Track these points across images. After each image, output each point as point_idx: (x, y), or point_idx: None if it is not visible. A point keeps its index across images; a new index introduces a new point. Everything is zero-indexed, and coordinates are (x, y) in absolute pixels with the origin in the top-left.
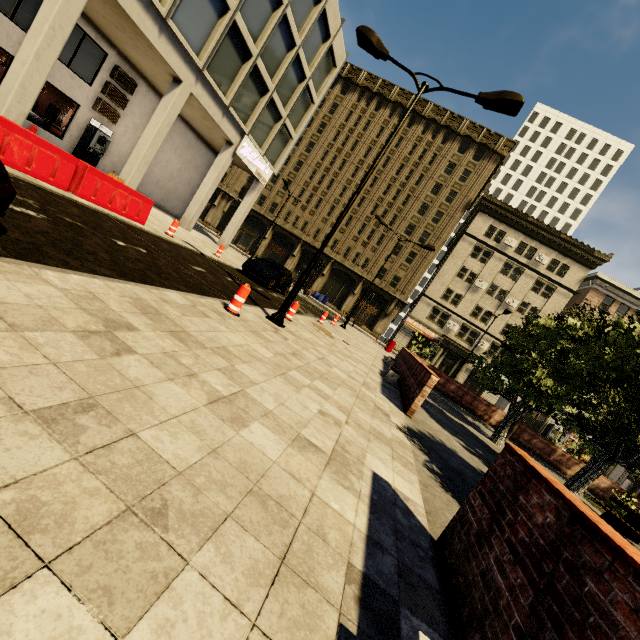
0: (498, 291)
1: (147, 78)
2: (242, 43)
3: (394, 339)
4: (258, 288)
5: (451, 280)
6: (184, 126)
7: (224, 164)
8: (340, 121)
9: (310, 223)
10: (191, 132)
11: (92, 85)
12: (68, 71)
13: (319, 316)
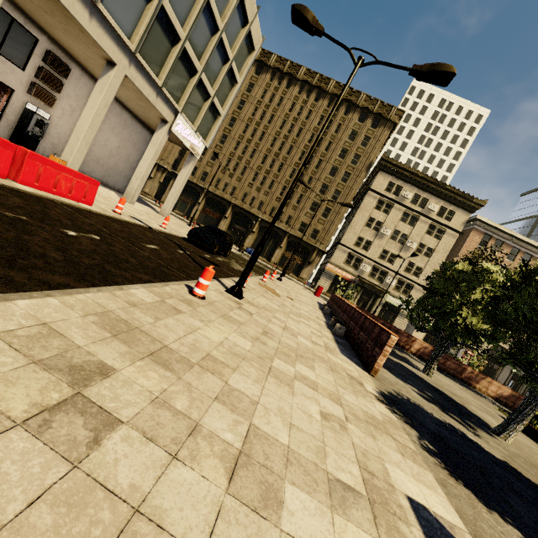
0: (400, 236)
1: (80, 62)
2: (170, 27)
3: (318, 283)
4: (205, 255)
5: (361, 229)
6: (119, 107)
7: (161, 141)
8: (257, 98)
9: (238, 188)
10: (126, 112)
11: (25, 70)
12: None
13: (259, 273)
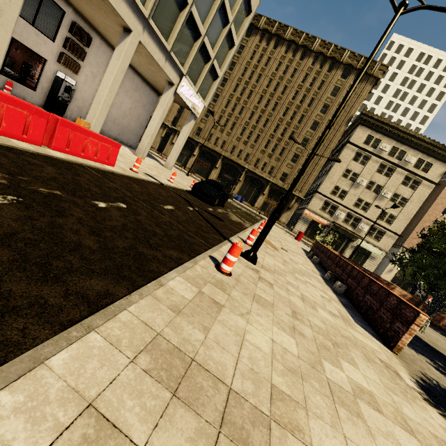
0: (375, 186)
1: (100, 32)
2: None
3: (295, 226)
4: (209, 208)
5: (338, 179)
6: (132, 72)
7: (167, 102)
8: (246, 59)
9: (227, 142)
10: (137, 77)
11: (55, 41)
12: (33, 29)
13: (250, 221)
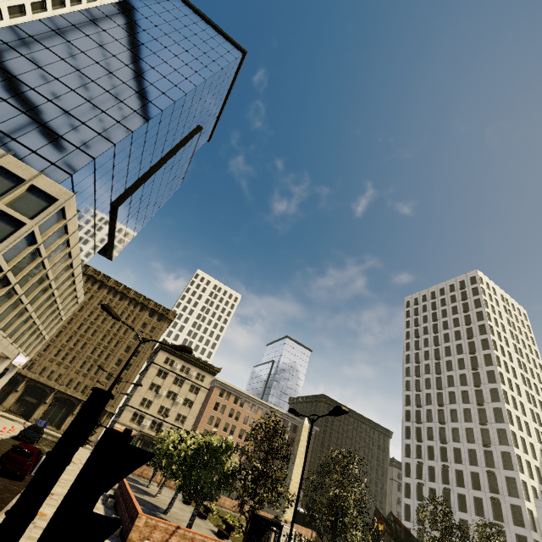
0: (173, 394)
1: None
2: (33, 323)
3: None
4: None
5: (145, 392)
6: None
7: (2, 370)
8: None
9: (38, 363)
10: None
11: None
12: None
13: None
